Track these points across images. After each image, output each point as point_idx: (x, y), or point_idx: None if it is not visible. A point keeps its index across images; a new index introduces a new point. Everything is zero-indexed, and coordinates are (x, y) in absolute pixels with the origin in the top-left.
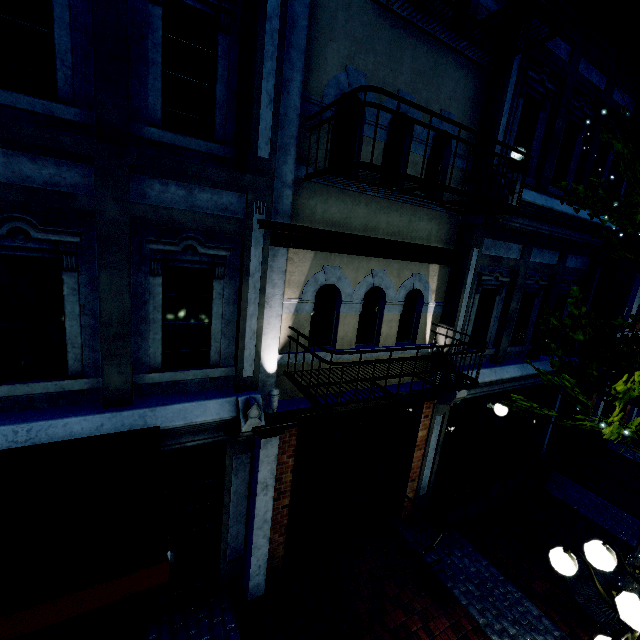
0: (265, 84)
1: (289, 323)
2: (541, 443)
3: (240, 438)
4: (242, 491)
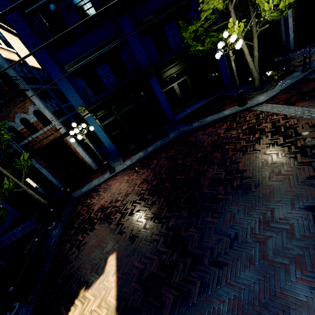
0: None
1: None
2: None
3: None
4: (282, 24)
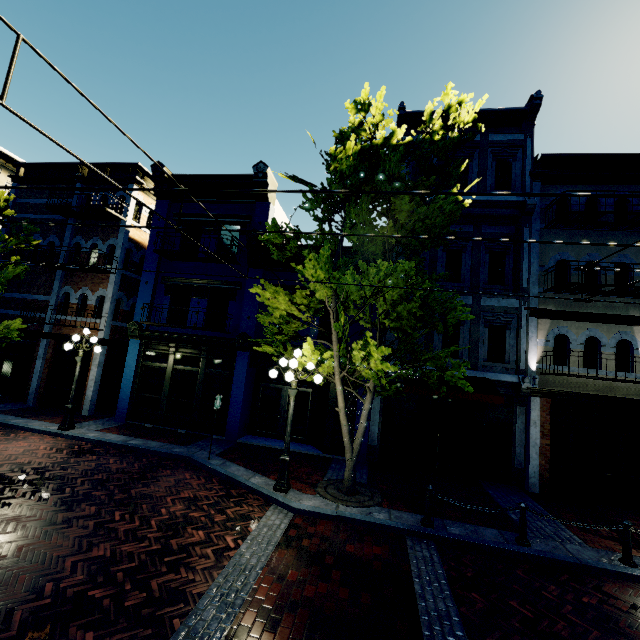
0: (524, 266)
1: (541, 350)
2: None
3: (520, 393)
4: (521, 428)
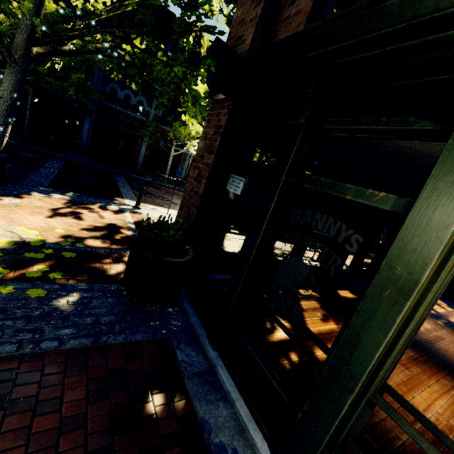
0: None
1: None
2: (80, 139)
3: None
4: None
